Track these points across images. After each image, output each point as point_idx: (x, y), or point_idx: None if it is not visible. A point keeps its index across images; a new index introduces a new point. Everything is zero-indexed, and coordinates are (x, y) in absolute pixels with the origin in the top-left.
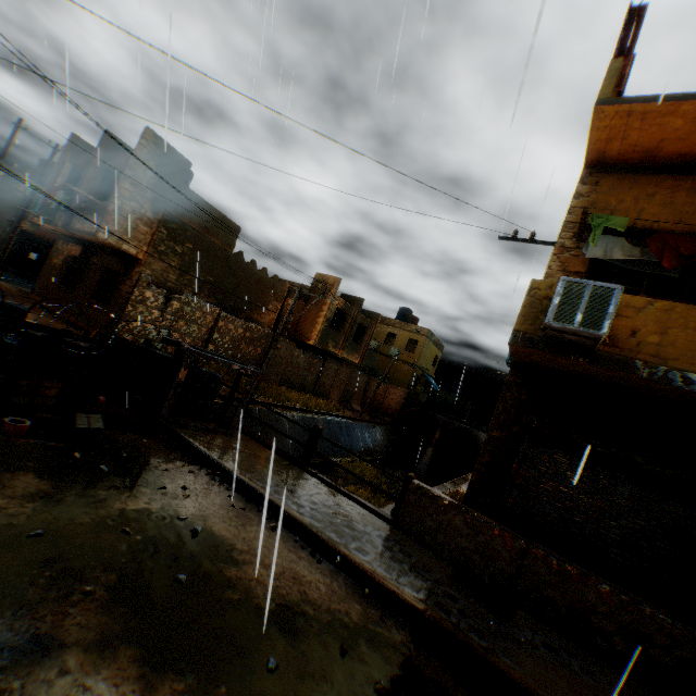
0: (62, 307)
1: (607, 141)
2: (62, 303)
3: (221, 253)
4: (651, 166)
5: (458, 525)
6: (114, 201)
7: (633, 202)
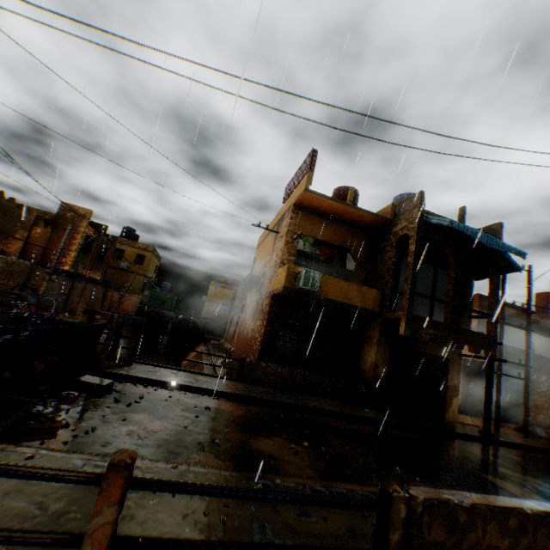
0: None
1: (304, 201)
2: None
3: None
4: (315, 212)
5: (269, 372)
6: None
7: (310, 226)
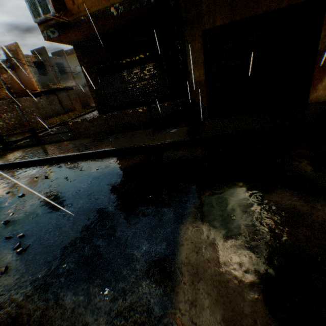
0: None
1: None
2: None
3: None
4: None
5: (88, 125)
6: None
7: None
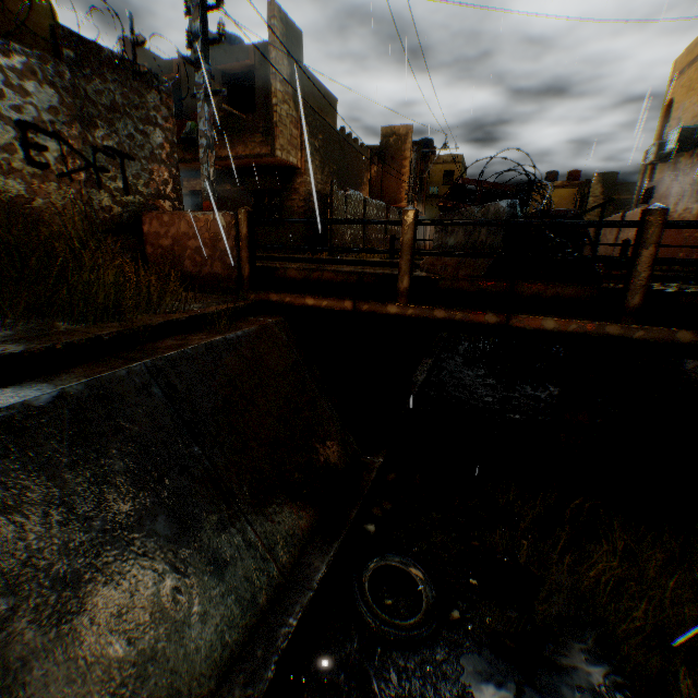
0: None
1: None
2: None
3: (335, 137)
4: None
5: None
6: (275, 111)
7: None
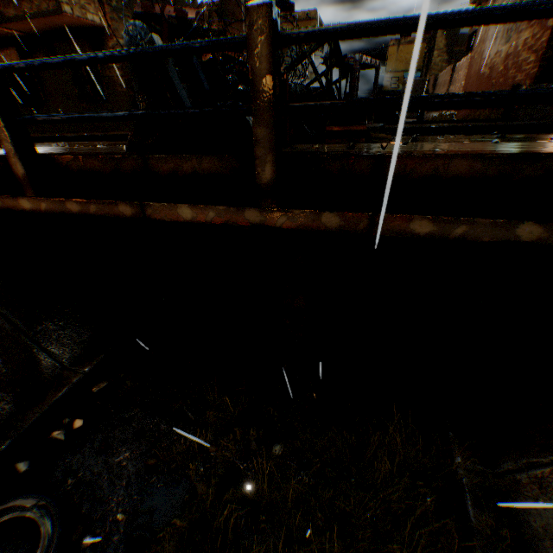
0: (49, 131)
1: None
2: (46, 128)
3: None
4: None
5: None
6: None
7: None
